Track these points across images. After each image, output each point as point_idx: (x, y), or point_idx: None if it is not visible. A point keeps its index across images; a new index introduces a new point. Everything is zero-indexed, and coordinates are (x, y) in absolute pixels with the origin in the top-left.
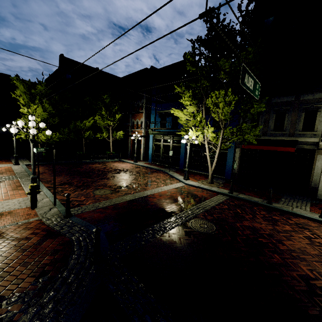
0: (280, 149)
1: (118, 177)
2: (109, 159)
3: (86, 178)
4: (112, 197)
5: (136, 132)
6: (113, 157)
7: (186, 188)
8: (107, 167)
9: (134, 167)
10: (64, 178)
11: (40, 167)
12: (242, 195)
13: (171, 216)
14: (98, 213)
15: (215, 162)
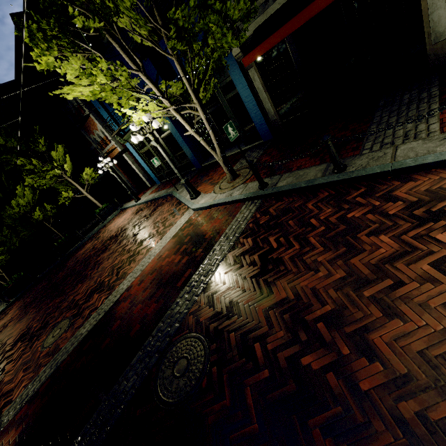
0: (317, 5)
1: (101, 262)
2: (105, 219)
3: (55, 299)
4: (64, 342)
5: (99, 158)
6: (109, 213)
7: (192, 222)
8: (98, 243)
9: (134, 214)
10: (27, 320)
11: (14, 308)
12: (285, 178)
13: (132, 358)
14: (14, 428)
15: (213, 138)
